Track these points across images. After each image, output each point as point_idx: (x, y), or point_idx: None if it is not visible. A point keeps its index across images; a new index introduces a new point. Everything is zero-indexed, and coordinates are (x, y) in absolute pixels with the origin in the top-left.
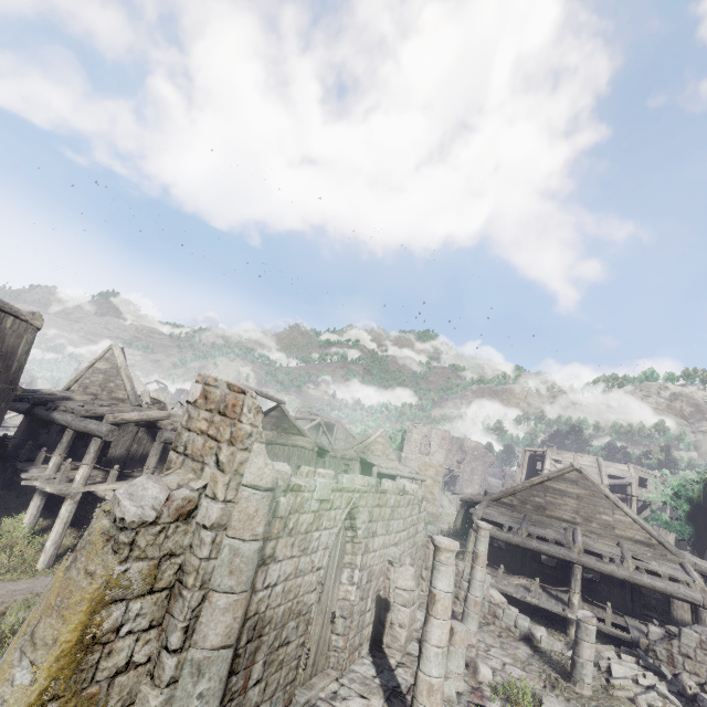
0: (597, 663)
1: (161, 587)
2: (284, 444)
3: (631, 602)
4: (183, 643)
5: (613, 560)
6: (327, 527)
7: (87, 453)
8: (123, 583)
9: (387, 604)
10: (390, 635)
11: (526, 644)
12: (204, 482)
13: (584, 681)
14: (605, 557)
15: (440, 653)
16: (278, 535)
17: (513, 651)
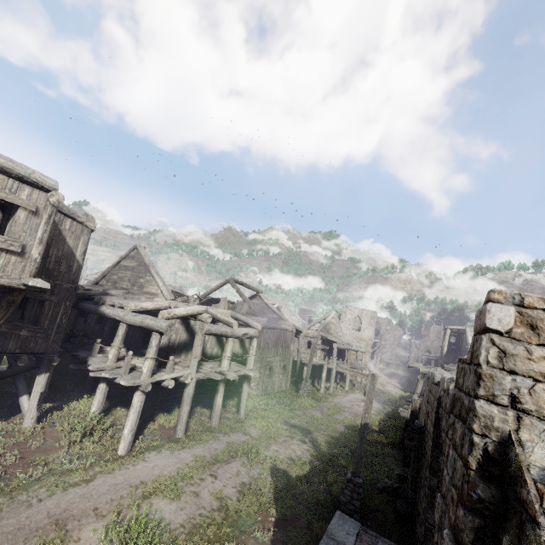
0: None
1: None
2: (274, 328)
3: None
4: None
5: None
6: None
7: (150, 347)
8: None
9: None
10: None
11: None
12: None
13: None
14: None
15: None
16: None
17: None
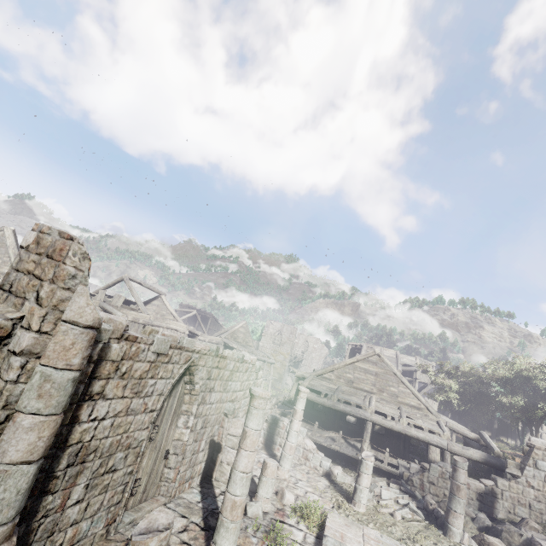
0: (372, 490)
1: None
2: (159, 326)
3: (403, 449)
4: None
5: (394, 418)
6: (163, 377)
7: None
8: None
9: (219, 447)
10: (219, 471)
11: (326, 478)
12: (22, 314)
13: (361, 502)
14: (389, 416)
15: (245, 477)
16: (109, 376)
17: (315, 483)
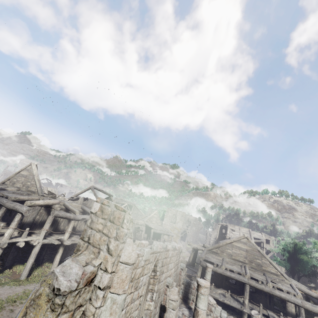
0: None
1: None
2: None
3: (269, 302)
4: None
5: (263, 282)
6: (146, 273)
7: (13, 221)
8: None
9: (164, 308)
10: None
11: None
12: (100, 260)
13: None
14: (259, 281)
15: None
16: None
17: None
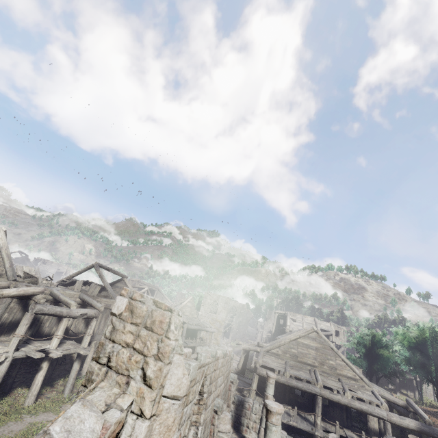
0: None
1: None
2: None
3: (346, 418)
4: None
5: (339, 392)
6: (191, 400)
7: None
8: None
9: None
10: None
11: None
12: (131, 398)
13: None
14: (335, 390)
15: None
16: None
17: None
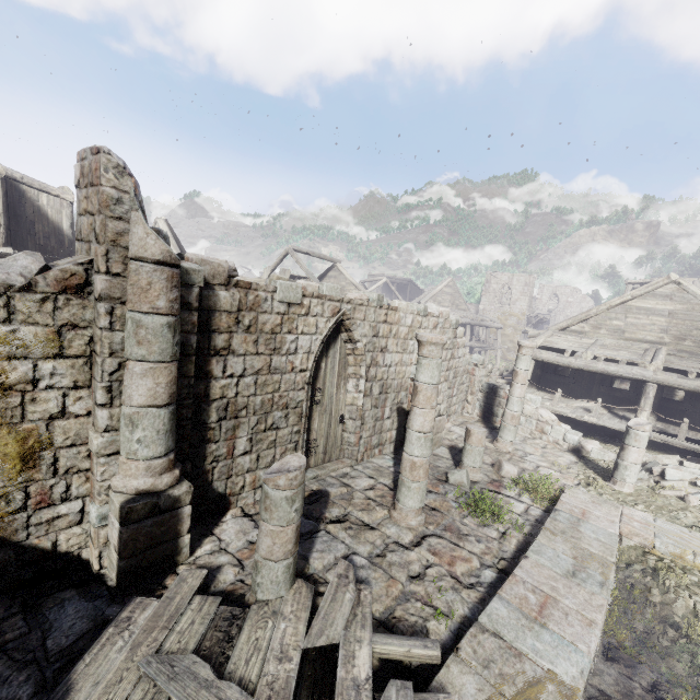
0: (650, 469)
1: (74, 354)
2: None
3: None
4: (111, 401)
5: None
6: (306, 332)
7: None
8: (16, 343)
9: None
10: None
11: (573, 454)
12: (90, 258)
13: (626, 480)
14: (691, 373)
15: (422, 437)
16: (230, 329)
17: (554, 458)
